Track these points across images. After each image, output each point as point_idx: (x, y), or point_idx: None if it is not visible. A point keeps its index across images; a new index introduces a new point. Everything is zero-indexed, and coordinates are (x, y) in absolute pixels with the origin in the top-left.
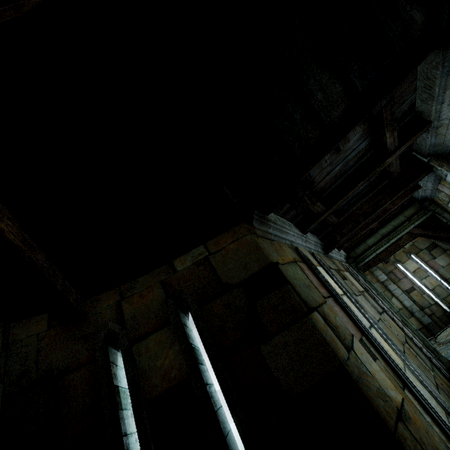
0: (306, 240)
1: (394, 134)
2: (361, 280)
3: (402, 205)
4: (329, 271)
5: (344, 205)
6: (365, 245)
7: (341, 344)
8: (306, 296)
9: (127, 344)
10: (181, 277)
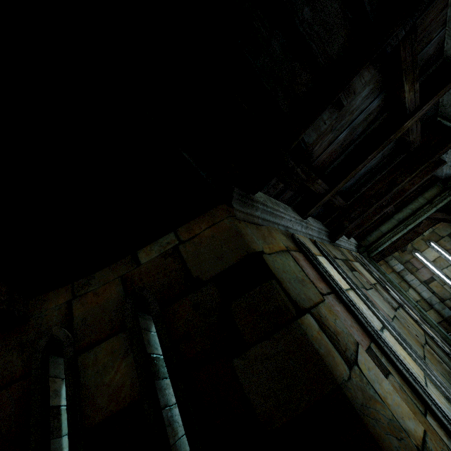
0: (307, 226)
1: (415, 87)
2: (374, 271)
3: (422, 186)
4: (334, 262)
5: (352, 185)
6: (378, 232)
7: (340, 357)
8: (296, 294)
9: (71, 355)
10: (145, 271)
